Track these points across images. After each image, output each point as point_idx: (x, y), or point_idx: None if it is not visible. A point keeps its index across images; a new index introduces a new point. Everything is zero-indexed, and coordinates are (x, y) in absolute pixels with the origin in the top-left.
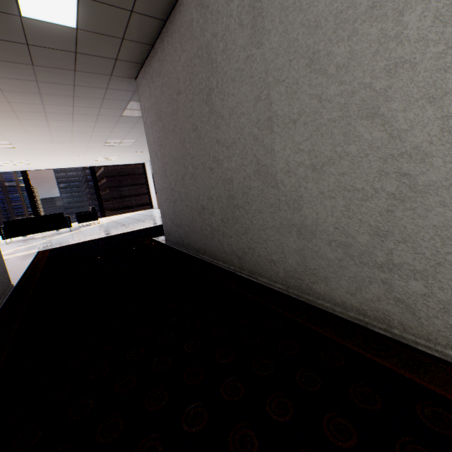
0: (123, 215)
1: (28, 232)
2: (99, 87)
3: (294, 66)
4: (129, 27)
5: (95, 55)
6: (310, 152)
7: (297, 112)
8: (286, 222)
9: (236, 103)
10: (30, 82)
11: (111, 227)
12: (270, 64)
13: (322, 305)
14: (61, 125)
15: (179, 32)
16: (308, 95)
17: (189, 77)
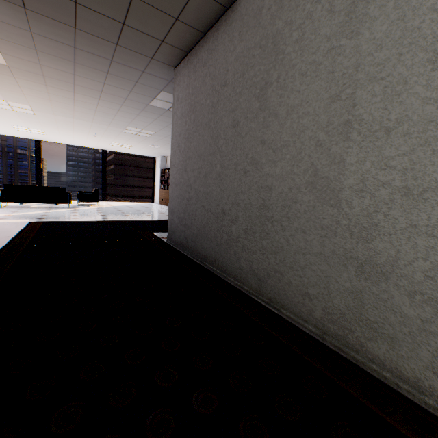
0: (124, 203)
1: (26, 200)
2: (136, 69)
3: (404, 61)
4: (187, 6)
5: (143, 31)
6: (406, 170)
7: (396, 119)
8: (341, 252)
9: (301, 101)
10: (67, 47)
11: (110, 212)
12: (364, 58)
13: (377, 372)
14: (86, 101)
15: (242, 20)
16: (420, 99)
17: (242, 68)
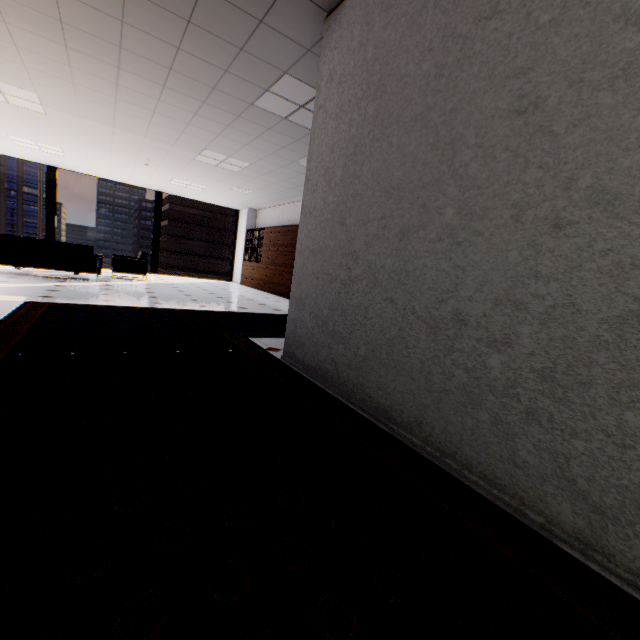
0: (186, 279)
1: (25, 262)
2: (248, 13)
3: None
4: None
5: None
6: None
7: None
8: None
9: None
10: None
11: (166, 292)
12: None
13: None
14: (139, 89)
15: None
16: None
17: None
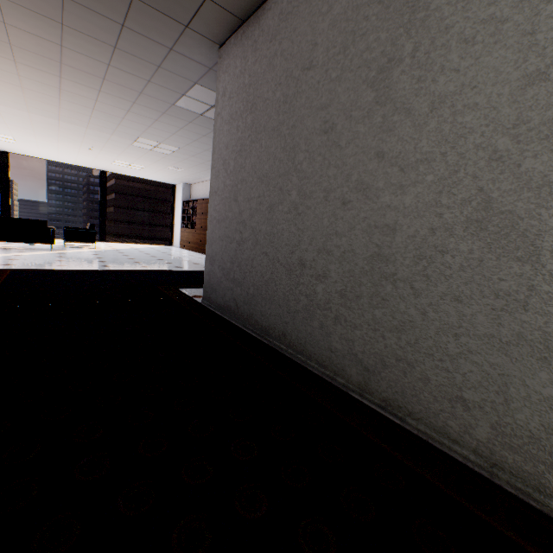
0: (131, 245)
1: None
2: (160, 44)
3: None
4: None
5: None
6: None
7: None
8: (538, 337)
9: (461, 85)
10: None
11: (112, 257)
12: None
13: None
14: (79, 92)
15: None
16: None
17: (343, 39)
